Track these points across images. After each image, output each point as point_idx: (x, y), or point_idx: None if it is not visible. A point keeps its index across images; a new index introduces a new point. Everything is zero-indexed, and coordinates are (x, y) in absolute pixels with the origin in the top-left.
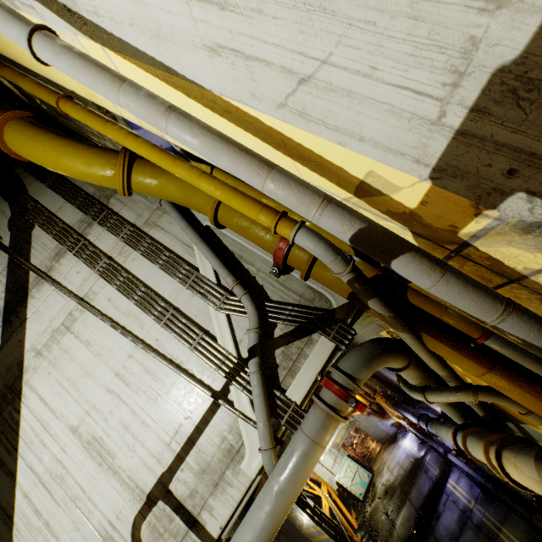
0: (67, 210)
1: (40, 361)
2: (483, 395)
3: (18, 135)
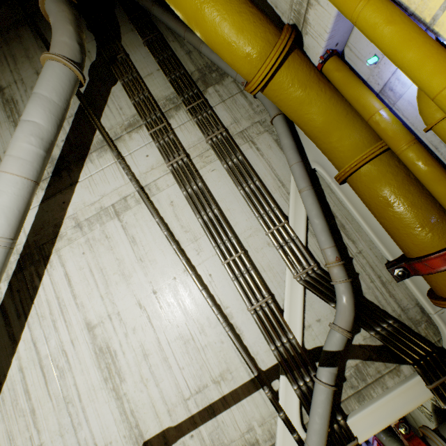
0: (156, 79)
1: (77, 234)
2: None
3: None
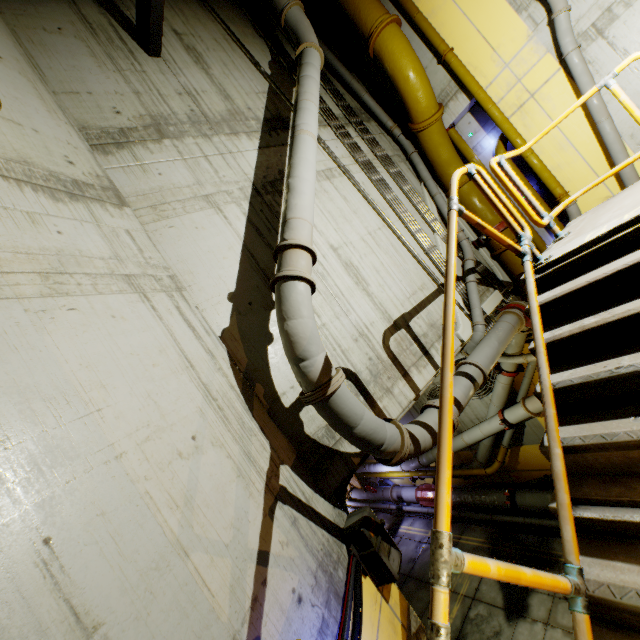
0: (326, 100)
1: None
2: None
3: (401, 37)
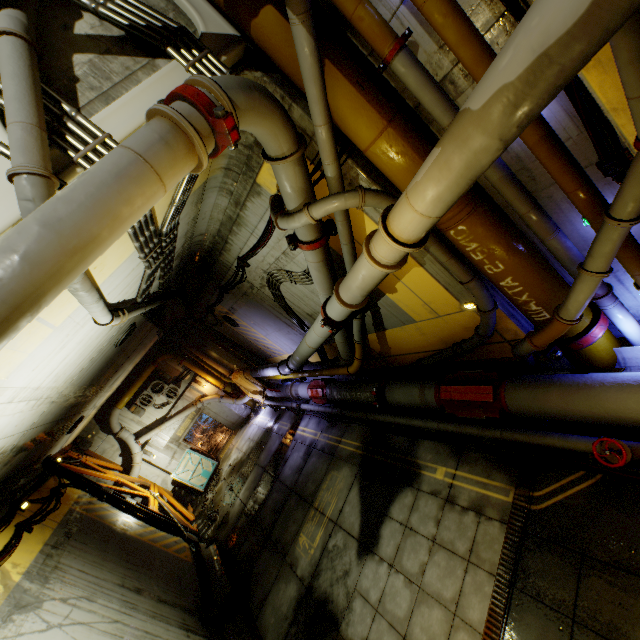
0: None
1: None
2: (371, 195)
3: None
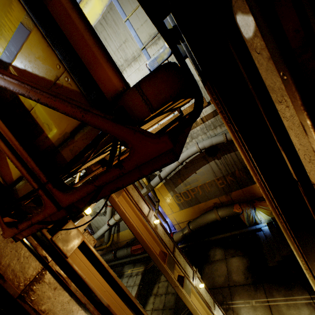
0: None
1: None
2: None
3: None
